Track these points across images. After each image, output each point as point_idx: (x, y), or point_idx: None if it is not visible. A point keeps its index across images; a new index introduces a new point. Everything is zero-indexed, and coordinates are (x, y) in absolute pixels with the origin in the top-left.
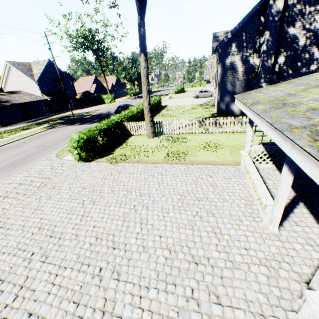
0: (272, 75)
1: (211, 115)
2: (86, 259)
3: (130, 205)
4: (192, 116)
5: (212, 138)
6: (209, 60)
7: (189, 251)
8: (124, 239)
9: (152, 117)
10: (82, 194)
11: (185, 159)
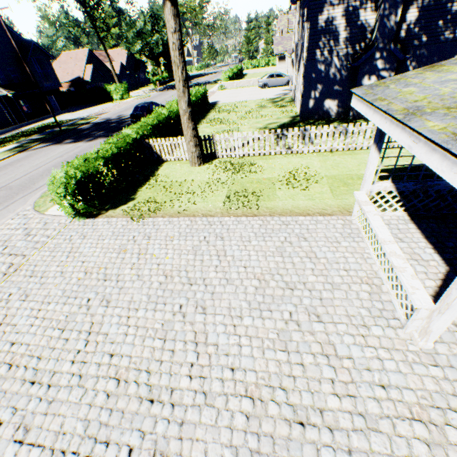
0: (395, 44)
1: (291, 120)
2: (102, 431)
3: (173, 305)
4: (261, 122)
5: (298, 164)
6: (283, 16)
7: (287, 399)
8: (169, 381)
9: (196, 130)
10: (85, 286)
11: (258, 207)
